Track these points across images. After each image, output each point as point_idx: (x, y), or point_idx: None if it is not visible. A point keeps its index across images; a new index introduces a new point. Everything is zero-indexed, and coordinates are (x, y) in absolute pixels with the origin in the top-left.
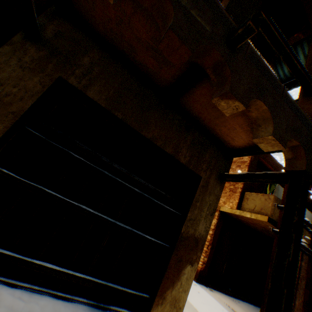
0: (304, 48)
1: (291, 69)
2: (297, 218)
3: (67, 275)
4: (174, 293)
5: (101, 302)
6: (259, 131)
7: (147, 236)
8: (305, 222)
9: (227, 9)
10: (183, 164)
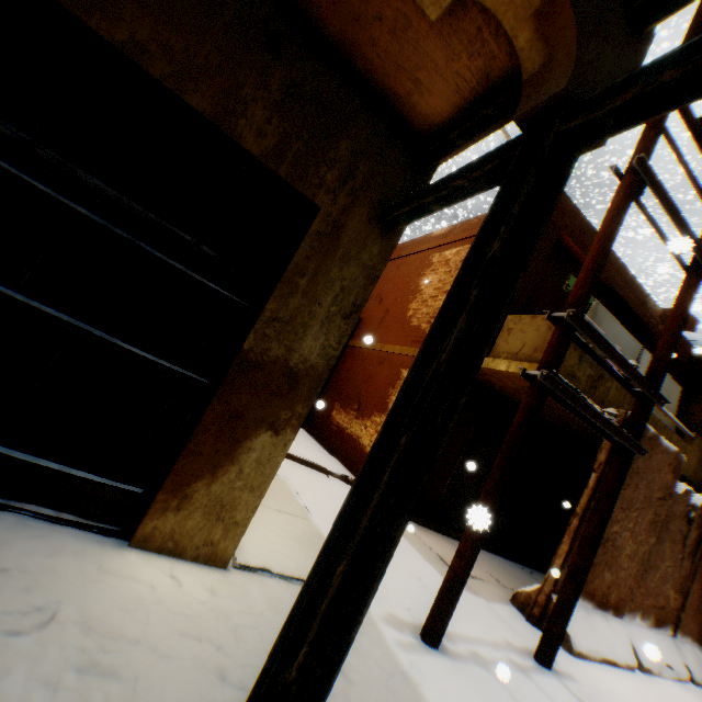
0: None
1: None
2: (504, 246)
3: None
4: (217, 492)
5: None
6: None
7: (130, 346)
8: (623, 362)
9: None
10: (256, 159)
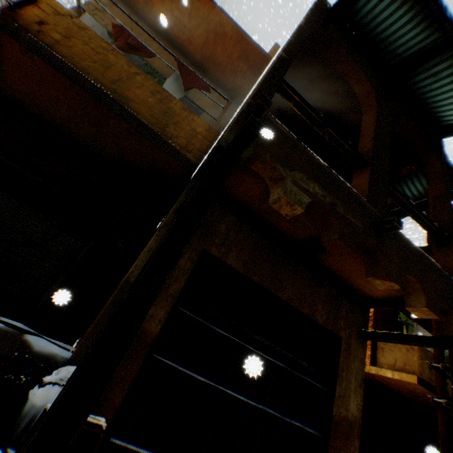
0: (418, 175)
1: (421, 224)
2: None
3: None
4: None
5: None
6: (410, 299)
7: (298, 423)
8: None
9: (367, 199)
10: (321, 324)
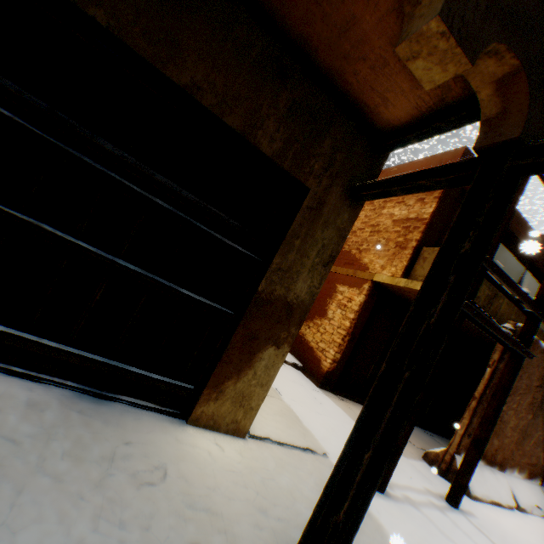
0: None
1: None
2: (471, 245)
3: (26, 343)
4: (240, 387)
5: (102, 389)
6: (416, 21)
7: (187, 291)
8: (520, 292)
9: None
10: (268, 157)
